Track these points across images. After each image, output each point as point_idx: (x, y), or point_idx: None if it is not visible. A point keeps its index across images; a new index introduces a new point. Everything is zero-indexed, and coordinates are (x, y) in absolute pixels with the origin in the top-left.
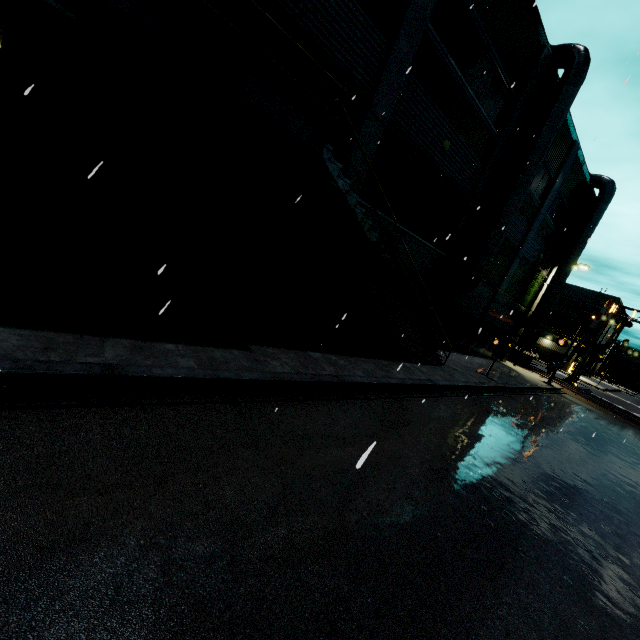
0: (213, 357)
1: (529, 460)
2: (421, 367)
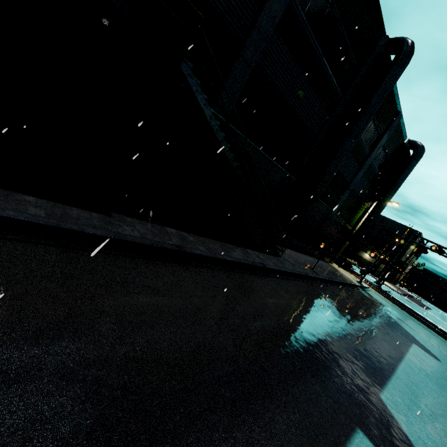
0: (68, 213)
1: (318, 329)
2: (260, 254)
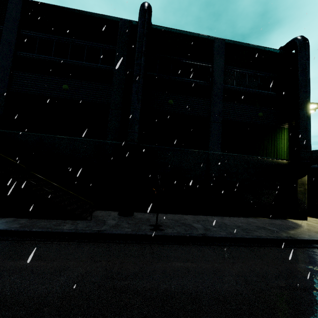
0: None
1: None
2: (27, 220)
